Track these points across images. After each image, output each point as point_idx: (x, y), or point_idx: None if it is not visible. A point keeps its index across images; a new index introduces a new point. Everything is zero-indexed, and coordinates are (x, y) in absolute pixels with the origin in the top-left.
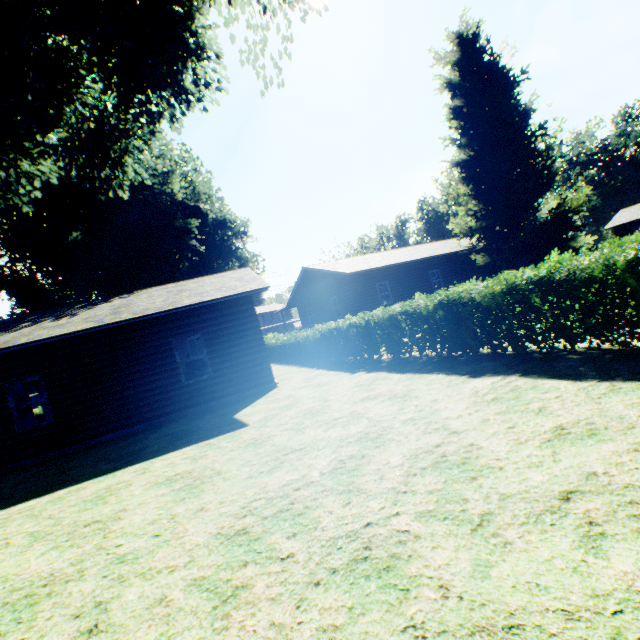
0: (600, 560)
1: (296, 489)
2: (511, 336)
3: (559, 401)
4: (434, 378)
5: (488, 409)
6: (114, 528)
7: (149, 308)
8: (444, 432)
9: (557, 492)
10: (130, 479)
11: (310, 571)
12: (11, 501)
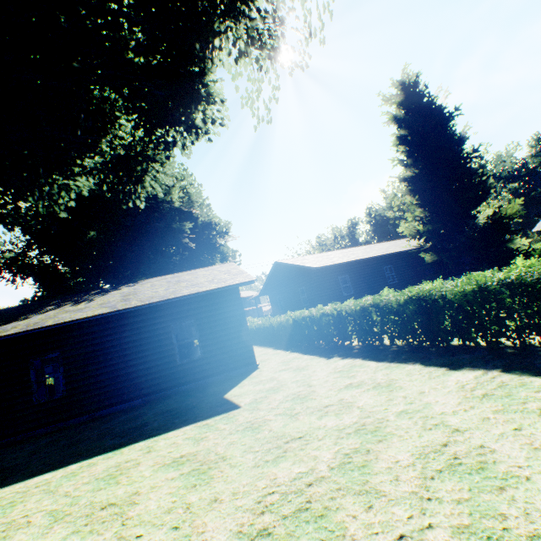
0: None
1: (308, 484)
2: (484, 331)
3: None
4: (412, 368)
5: (483, 406)
6: (131, 514)
7: (154, 296)
8: (446, 429)
9: None
10: (137, 458)
11: None
12: (28, 472)
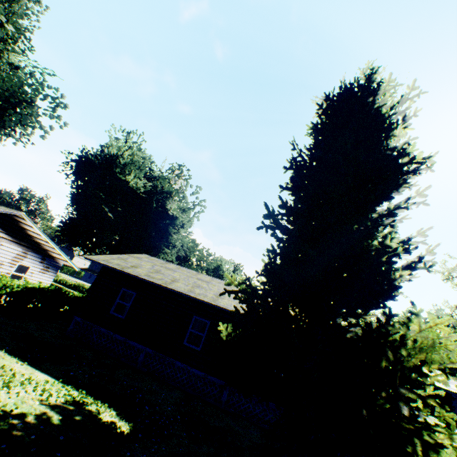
0: None
1: None
2: None
3: None
4: None
5: None
6: None
7: None
8: None
9: None
10: None
11: None
12: None
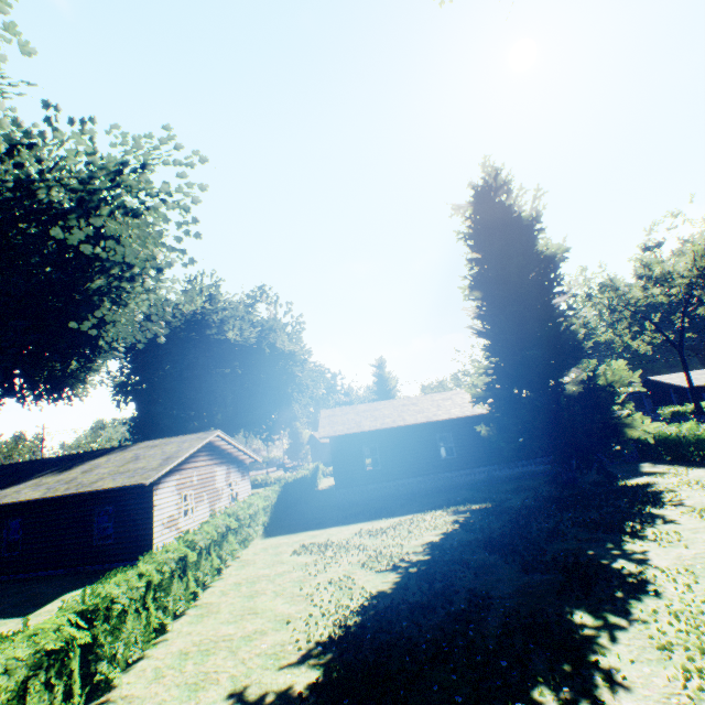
0: None
1: None
2: None
3: None
4: None
5: None
6: None
7: (82, 483)
8: None
9: None
10: None
11: None
12: None
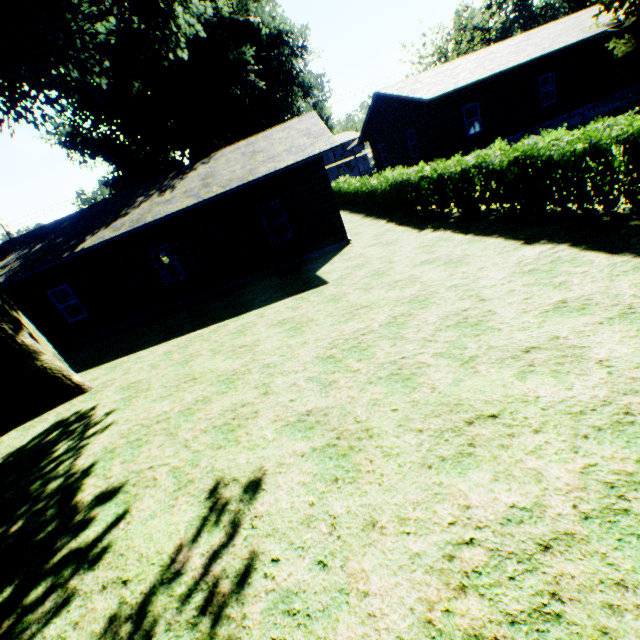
0: (520, 383)
1: (362, 335)
2: (579, 201)
3: (581, 277)
4: (491, 243)
5: (519, 281)
6: (257, 350)
7: (232, 179)
8: (474, 300)
9: (524, 347)
10: (254, 321)
11: (368, 378)
12: (186, 330)
